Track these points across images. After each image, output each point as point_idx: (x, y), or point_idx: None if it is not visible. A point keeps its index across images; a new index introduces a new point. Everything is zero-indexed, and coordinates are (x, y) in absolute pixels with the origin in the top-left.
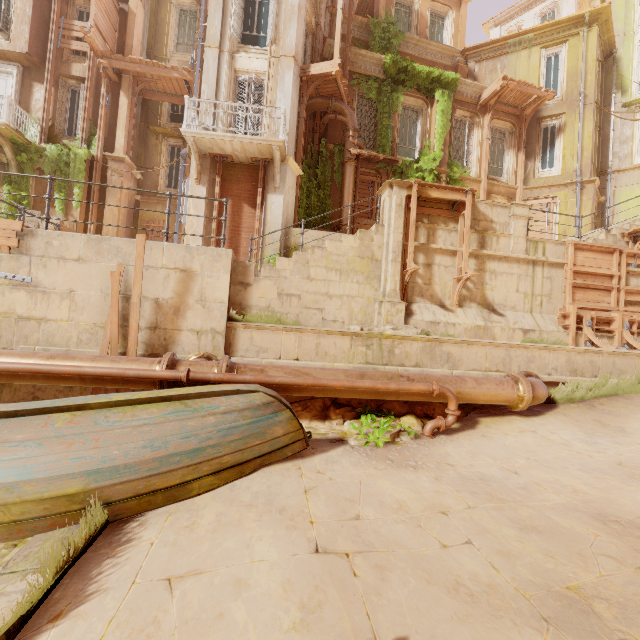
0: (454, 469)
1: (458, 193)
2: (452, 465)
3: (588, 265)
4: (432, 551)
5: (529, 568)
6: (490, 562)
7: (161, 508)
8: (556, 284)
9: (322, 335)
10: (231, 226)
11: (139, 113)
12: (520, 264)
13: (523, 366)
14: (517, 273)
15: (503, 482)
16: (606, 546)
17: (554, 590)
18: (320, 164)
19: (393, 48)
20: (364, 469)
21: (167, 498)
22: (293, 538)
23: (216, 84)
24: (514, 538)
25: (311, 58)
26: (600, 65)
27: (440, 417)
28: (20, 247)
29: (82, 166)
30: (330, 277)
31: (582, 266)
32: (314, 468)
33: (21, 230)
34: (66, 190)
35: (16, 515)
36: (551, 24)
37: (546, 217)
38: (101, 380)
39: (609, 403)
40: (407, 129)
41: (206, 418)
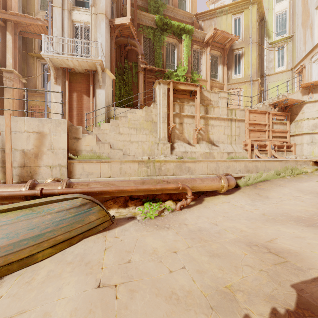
0: (187, 226)
1: (193, 86)
2: (186, 224)
3: (255, 120)
4: (164, 275)
5: (210, 278)
6: (192, 277)
7: (17, 272)
8: (241, 130)
9: (123, 163)
10: (77, 107)
11: (21, 45)
12: (225, 121)
13: (225, 170)
14: (223, 125)
15: (209, 230)
16: (248, 260)
17: (219, 289)
18: (125, 73)
19: (160, 12)
20: (141, 232)
21: (20, 265)
22: (87, 280)
23: (61, 28)
24: (206, 262)
25: (116, 15)
26: (258, 24)
27: (184, 200)
28: None
29: None
30: (131, 132)
31: (252, 120)
32: (114, 235)
33: None
34: None
35: None
36: (235, 2)
37: (238, 98)
38: None
39: (263, 184)
40: (170, 55)
41: (45, 216)
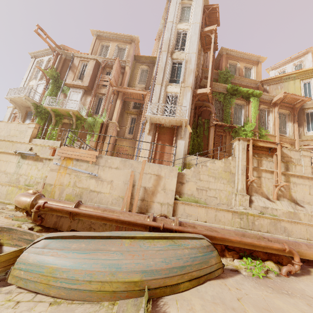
0: None
1: (273, 144)
2: (311, 297)
3: None
4: None
5: None
6: None
7: (168, 296)
8: None
9: (218, 210)
10: (160, 152)
11: (122, 105)
12: (309, 180)
13: None
14: (308, 184)
15: None
16: None
17: None
18: (198, 127)
19: (228, 81)
20: (261, 291)
21: (170, 291)
22: None
23: (159, 97)
24: None
25: (195, 86)
26: None
27: (290, 265)
28: (96, 162)
29: (99, 125)
30: (210, 180)
31: None
32: (233, 286)
33: (98, 155)
34: (91, 134)
35: (114, 288)
36: (304, 71)
37: None
38: (124, 223)
39: None
40: (237, 113)
41: (184, 250)
